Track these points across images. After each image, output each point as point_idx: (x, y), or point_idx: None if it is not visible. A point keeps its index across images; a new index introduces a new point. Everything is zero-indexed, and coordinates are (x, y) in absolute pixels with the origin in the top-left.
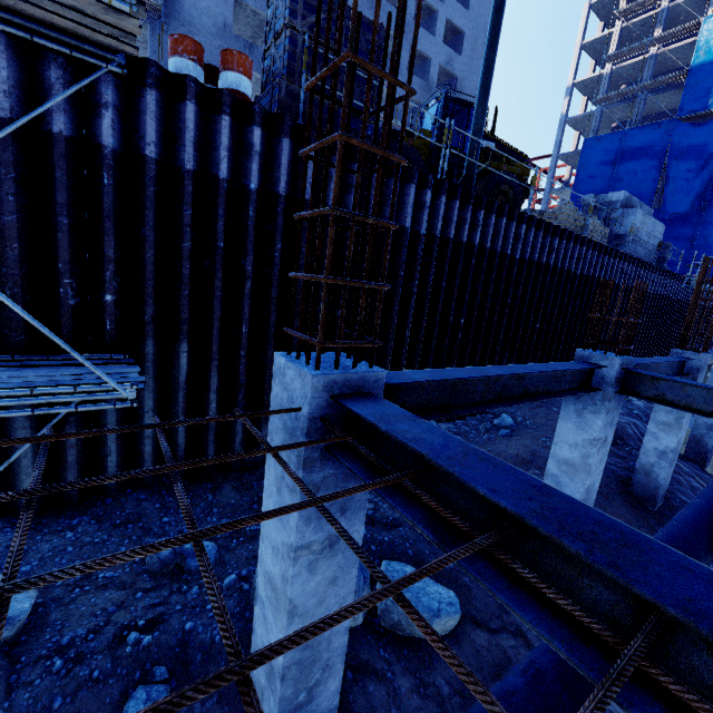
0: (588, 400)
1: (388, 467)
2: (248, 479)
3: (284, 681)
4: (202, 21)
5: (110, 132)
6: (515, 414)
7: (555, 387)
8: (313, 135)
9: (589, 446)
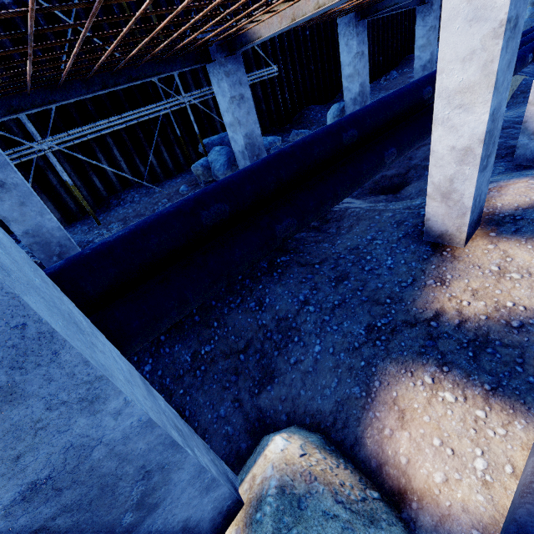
0: (425, 11)
1: (378, 2)
2: (300, 121)
3: (359, 96)
4: None
5: None
6: (397, 71)
7: (410, 5)
8: None
9: (429, 32)
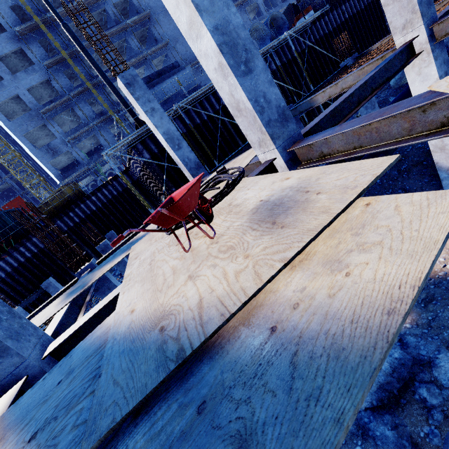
0: None
1: None
2: None
3: None
4: (176, 34)
5: (313, 39)
6: None
7: None
8: (333, 8)
9: None
